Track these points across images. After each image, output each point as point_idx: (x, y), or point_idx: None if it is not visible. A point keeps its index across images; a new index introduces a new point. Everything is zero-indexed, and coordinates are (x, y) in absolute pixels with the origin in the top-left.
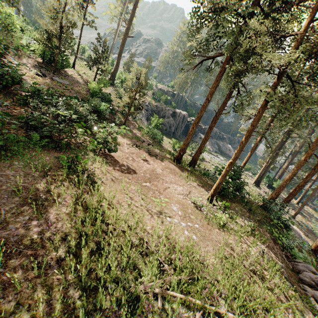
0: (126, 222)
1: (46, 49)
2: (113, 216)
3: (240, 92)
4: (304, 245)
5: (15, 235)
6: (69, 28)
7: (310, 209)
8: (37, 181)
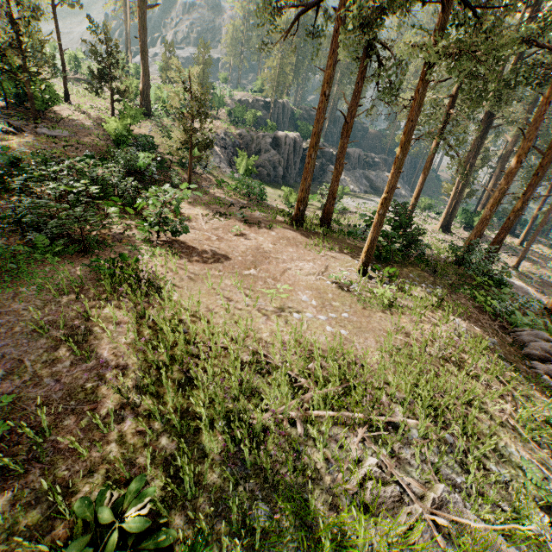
0: (228, 335)
1: (3, 78)
2: (202, 330)
3: (380, 63)
4: (532, 305)
5: (57, 391)
6: (28, 21)
7: (544, 248)
8: (67, 309)
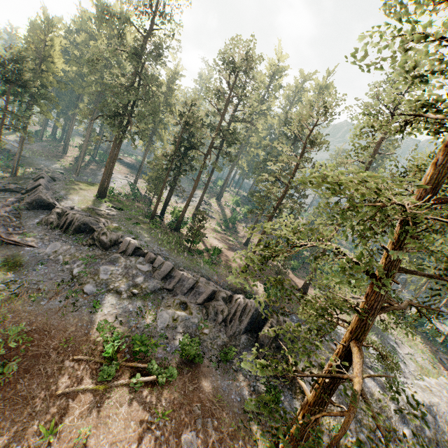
0: None
1: None
2: None
3: None
4: None
5: None
6: None
7: None
8: None
